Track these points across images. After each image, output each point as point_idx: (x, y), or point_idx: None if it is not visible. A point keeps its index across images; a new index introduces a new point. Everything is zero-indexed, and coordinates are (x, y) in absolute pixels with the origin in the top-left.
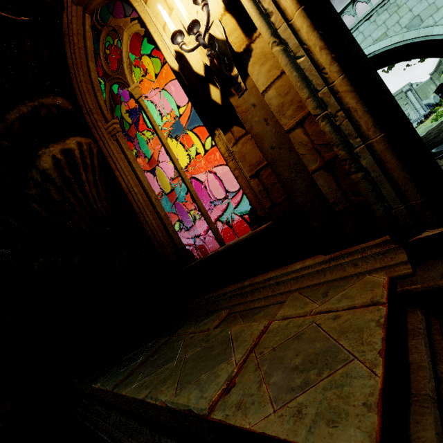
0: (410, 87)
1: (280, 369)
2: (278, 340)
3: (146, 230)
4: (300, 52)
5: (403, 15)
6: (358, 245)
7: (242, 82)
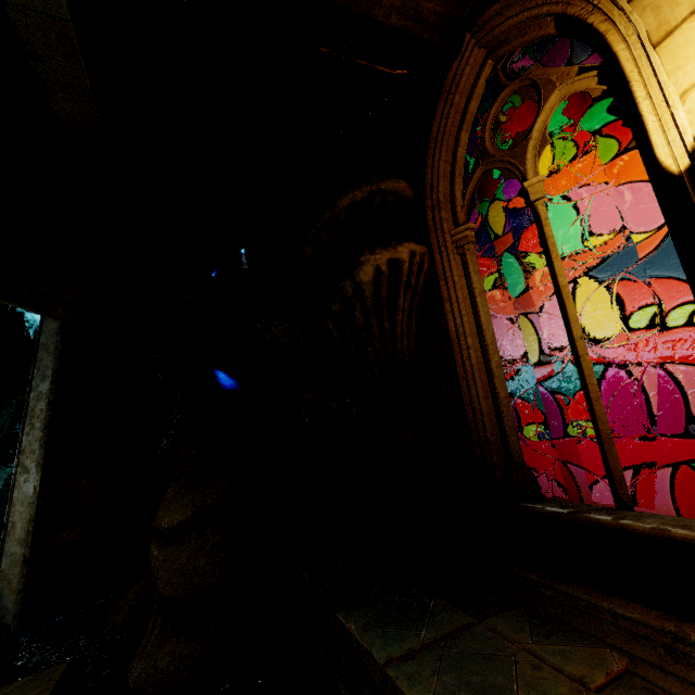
0: None
1: None
2: None
3: (465, 410)
4: None
5: None
6: None
7: None
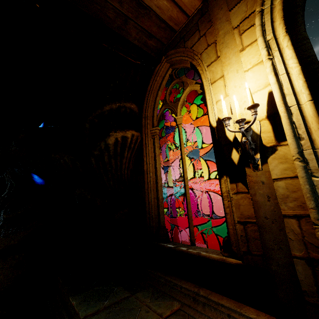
0: None
1: None
2: None
3: (145, 203)
4: (317, 174)
5: None
6: None
7: (260, 164)
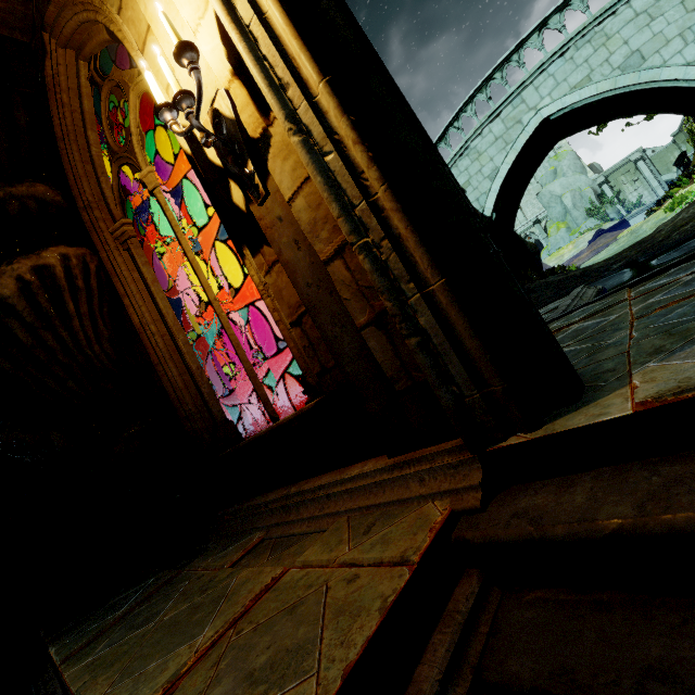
0: (641, 155)
1: (235, 672)
2: (272, 609)
3: (167, 392)
4: (328, 147)
5: (615, 50)
6: (429, 447)
7: (260, 183)
